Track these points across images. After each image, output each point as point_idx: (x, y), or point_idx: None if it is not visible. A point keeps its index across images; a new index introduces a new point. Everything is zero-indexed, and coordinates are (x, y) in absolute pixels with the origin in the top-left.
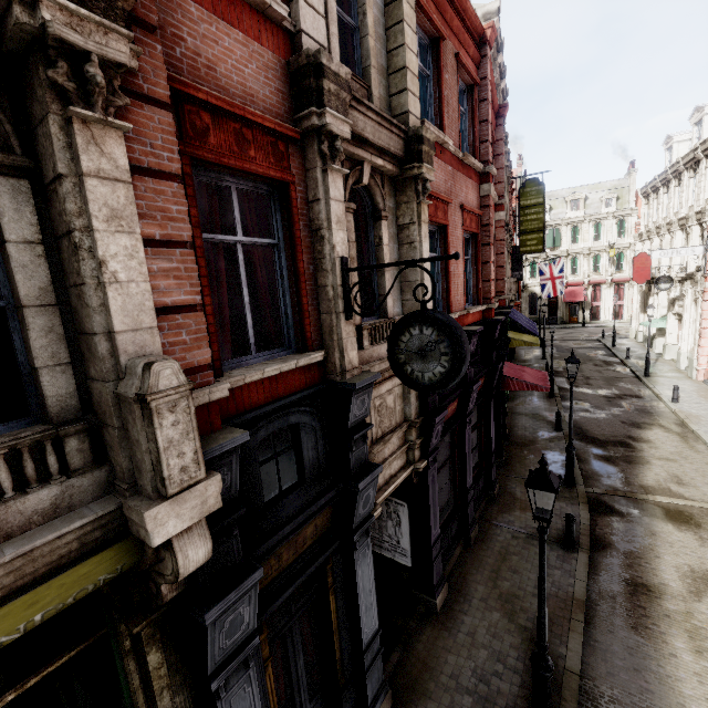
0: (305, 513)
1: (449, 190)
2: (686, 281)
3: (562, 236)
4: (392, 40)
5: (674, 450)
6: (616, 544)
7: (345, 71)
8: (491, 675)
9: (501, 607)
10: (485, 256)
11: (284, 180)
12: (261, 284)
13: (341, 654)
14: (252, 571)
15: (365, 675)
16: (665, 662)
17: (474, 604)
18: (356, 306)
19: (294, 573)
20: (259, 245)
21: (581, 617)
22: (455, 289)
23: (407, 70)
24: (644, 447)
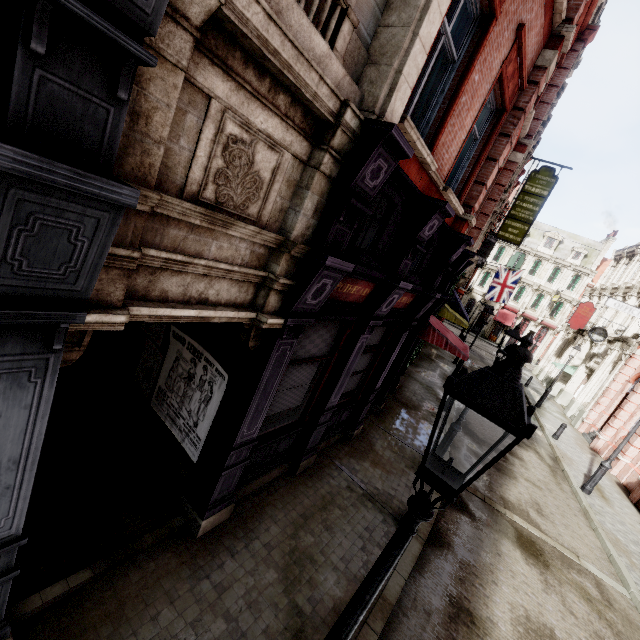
0: None
1: None
2: (618, 342)
3: (524, 263)
4: None
5: (542, 479)
6: (456, 548)
7: None
8: None
9: (285, 567)
10: (496, 149)
11: None
12: None
13: None
14: None
15: None
16: None
17: (252, 547)
18: None
19: None
20: None
21: (379, 627)
22: (449, 136)
23: None
24: (516, 462)
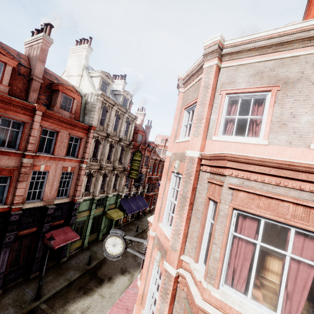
0: None
1: None
2: None
3: None
4: None
5: (114, 291)
6: None
7: None
8: None
9: None
10: (16, 185)
11: None
12: None
13: None
14: None
15: None
16: None
17: None
18: None
19: None
20: None
21: None
22: None
23: None
24: (105, 285)
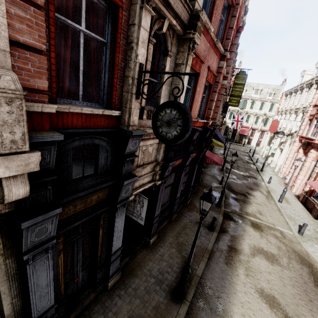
0: (93, 189)
1: (205, 56)
2: (289, 136)
3: (247, 104)
4: None
5: (262, 201)
6: (229, 232)
7: None
8: (165, 272)
9: (177, 247)
10: (212, 97)
11: (116, 3)
12: (92, 63)
13: (101, 254)
14: (55, 208)
15: (110, 264)
16: (234, 277)
17: (166, 244)
18: (144, 97)
19: (83, 215)
20: (95, 40)
21: (207, 256)
22: (194, 107)
23: None
24: (251, 198)
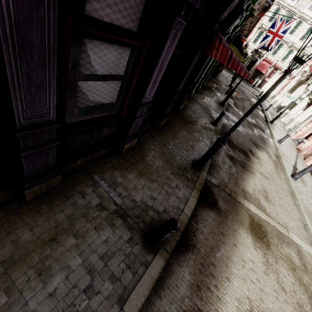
0: None
1: None
2: None
3: None
4: None
5: (269, 171)
6: (200, 249)
7: None
8: None
9: None
10: None
11: None
12: None
13: None
14: None
15: None
16: None
17: None
18: None
19: None
20: None
21: None
22: None
23: None
24: (255, 161)
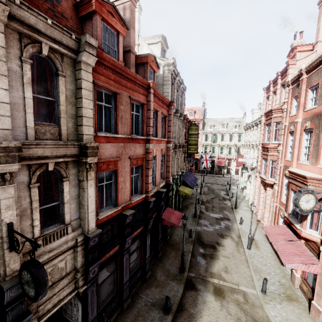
0: None
1: (120, 153)
2: (252, 170)
3: (217, 137)
4: (78, 103)
5: (231, 252)
6: (187, 309)
7: (14, 143)
8: None
9: None
10: (147, 173)
11: None
12: None
13: None
14: None
15: None
16: None
17: None
18: (36, 229)
19: None
20: None
21: None
22: (122, 194)
23: (83, 117)
24: (220, 249)
